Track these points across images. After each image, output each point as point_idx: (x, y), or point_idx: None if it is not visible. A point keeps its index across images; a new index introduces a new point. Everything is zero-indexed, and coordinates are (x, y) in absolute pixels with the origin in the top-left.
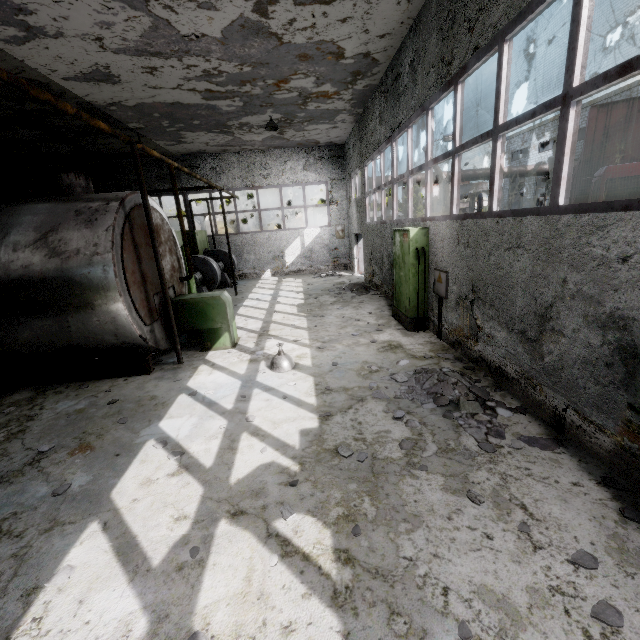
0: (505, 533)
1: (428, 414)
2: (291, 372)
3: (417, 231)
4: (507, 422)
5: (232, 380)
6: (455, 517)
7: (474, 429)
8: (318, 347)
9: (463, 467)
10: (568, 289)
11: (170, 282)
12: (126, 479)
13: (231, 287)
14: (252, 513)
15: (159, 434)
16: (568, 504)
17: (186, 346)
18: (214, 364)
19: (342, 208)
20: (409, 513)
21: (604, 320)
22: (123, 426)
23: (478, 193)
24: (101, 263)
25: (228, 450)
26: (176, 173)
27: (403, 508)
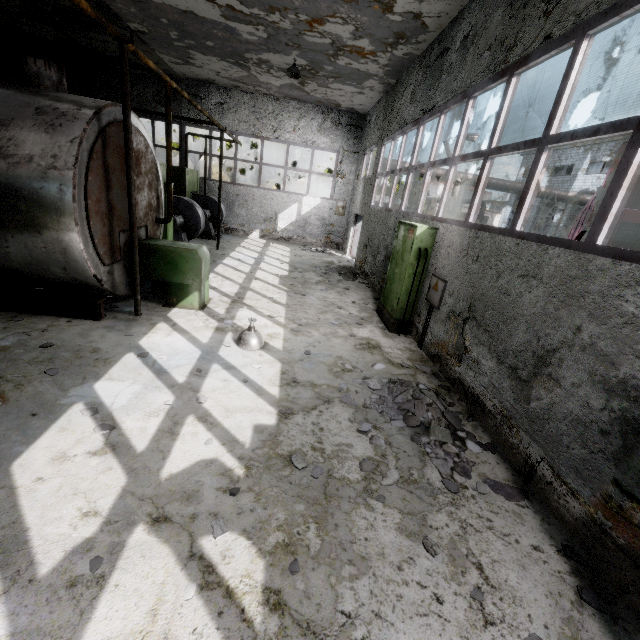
0: (457, 598)
1: (395, 433)
2: (258, 352)
3: (425, 230)
4: (475, 459)
5: (191, 348)
6: (406, 568)
7: (441, 461)
8: (293, 329)
9: (423, 505)
10: (580, 339)
11: (143, 221)
12: (36, 449)
13: (214, 239)
14: (178, 522)
15: (91, 397)
16: (526, 572)
17: (149, 296)
18: (175, 324)
19: (348, 183)
20: (357, 554)
21: (613, 384)
22: (51, 379)
23: (483, 202)
24: (58, 180)
25: (167, 434)
26: (177, 98)
27: (351, 546)
